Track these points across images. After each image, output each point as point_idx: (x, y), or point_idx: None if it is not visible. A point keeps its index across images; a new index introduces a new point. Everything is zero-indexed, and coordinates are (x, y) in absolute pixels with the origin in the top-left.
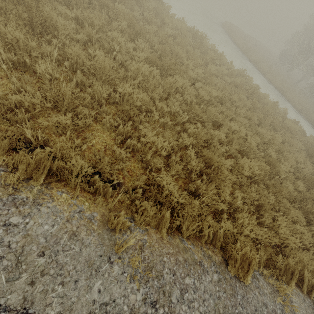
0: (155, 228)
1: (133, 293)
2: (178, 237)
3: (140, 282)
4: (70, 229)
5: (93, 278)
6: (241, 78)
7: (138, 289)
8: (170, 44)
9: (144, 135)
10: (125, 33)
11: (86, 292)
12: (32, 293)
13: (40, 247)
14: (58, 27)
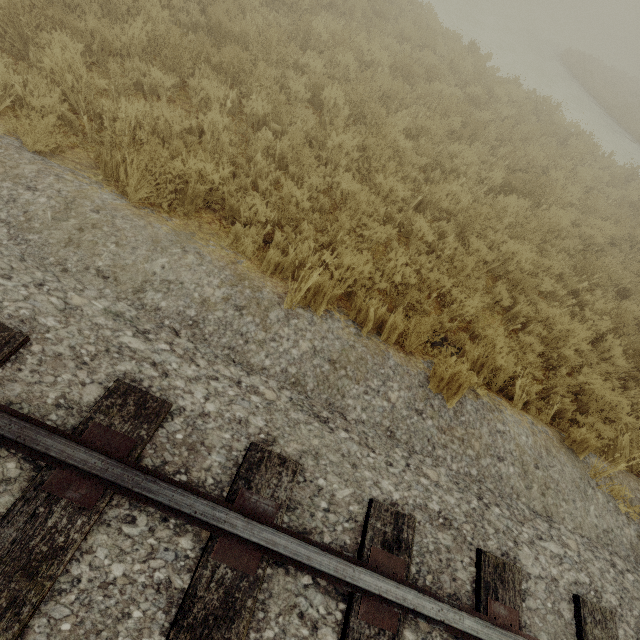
0: (601, 455)
1: (626, 527)
2: (630, 472)
3: (627, 517)
4: (541, 443)
5: (585, 502)
6: (635, 187)
7: (628, 524)
8: (517, 140)
9: (545, 317)
10: (457, 135)
11: (586, 514)
12: (547, 504)
13: (532, 459)
14: (398, 151)
